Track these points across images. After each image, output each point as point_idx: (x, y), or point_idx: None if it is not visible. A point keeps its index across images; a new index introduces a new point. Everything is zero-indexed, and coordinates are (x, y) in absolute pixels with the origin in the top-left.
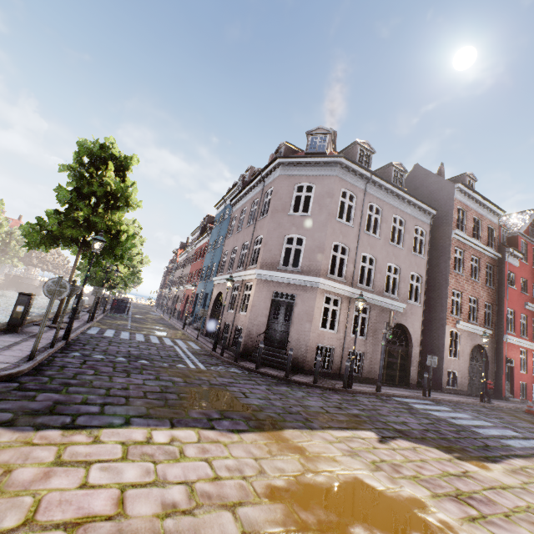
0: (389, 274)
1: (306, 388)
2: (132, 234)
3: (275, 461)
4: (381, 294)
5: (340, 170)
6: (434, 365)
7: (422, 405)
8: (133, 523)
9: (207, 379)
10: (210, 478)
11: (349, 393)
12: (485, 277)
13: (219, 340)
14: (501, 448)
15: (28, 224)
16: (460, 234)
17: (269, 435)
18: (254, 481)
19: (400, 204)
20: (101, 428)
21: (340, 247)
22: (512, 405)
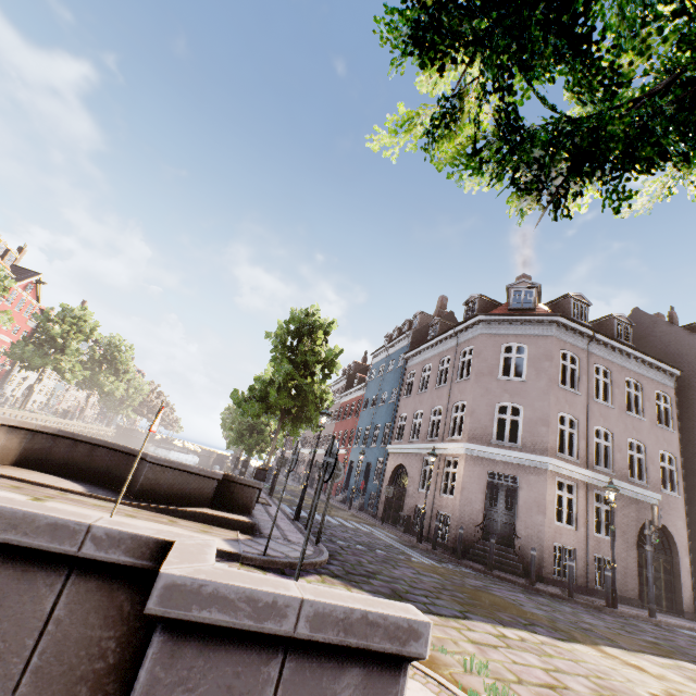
0: (631, 452)
1: (564, 602)
2: (330, 401)
3: (630, 674)
4: (625, 479)
5: (557, 329)
6: None
7: None
8: (585, 695)
9: (459, 578)
10: (595, 676)
11: (617, 614)
12: None
13: (408, 528)
14: None
15: (237, 391)
16: None
17: (594, 649)
18: (633, 686)
19: (631, 364)
20: (456, 618)
21: (566, 419)
22: None
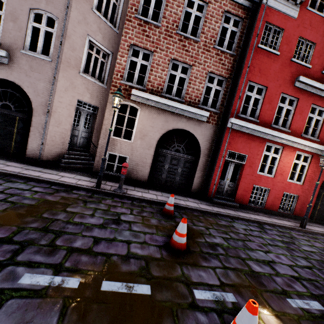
0: None
1: None
2: None
3: None
4: None
5: None
6: None
7: None
8: None
9: None
10: None
11: None
12: (216, 34)
13: None
14: None
15: None
16: None
17: None
18: None
19: None
20: None
21: None
22: (187, 204)
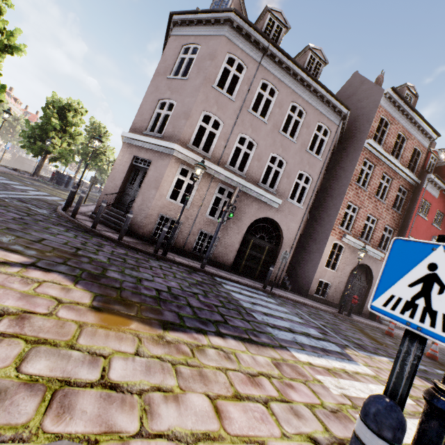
0: (271, 165)
1: (98, 238)
2: None
3: None
4: (255, 183)
5: (231, 30)
6: (284, 261)
7: (240, 290)
8: None
9: None
10: None
11: (155, 258)
12: (394, 200)
13: None
14: (241, 330)
15: None
16: (373, 145)
17: None
18: None
19: (304, 91)
20: None
21: (212, 119)
22: (379, 326)
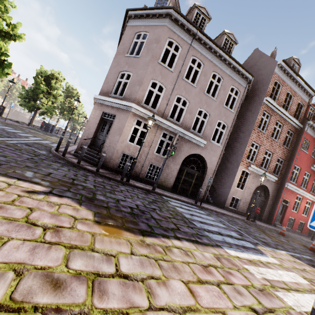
0: (198, 116)
1: (83, 171)
2: (5, 52)
3: None
4: (188, 129)
5: (170, 22)
6: (210, 184)
7: (180, 205)
8: None
9: None
10: None
11: (122, 183)
12: (284, 139)
13: None
14: (189, 234)
15: None
16: (270, 101)
17: None
18: None
19: (221, 64)
20: None
21: (157, 85)
22: (274, 228)
